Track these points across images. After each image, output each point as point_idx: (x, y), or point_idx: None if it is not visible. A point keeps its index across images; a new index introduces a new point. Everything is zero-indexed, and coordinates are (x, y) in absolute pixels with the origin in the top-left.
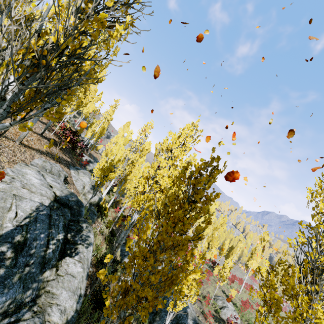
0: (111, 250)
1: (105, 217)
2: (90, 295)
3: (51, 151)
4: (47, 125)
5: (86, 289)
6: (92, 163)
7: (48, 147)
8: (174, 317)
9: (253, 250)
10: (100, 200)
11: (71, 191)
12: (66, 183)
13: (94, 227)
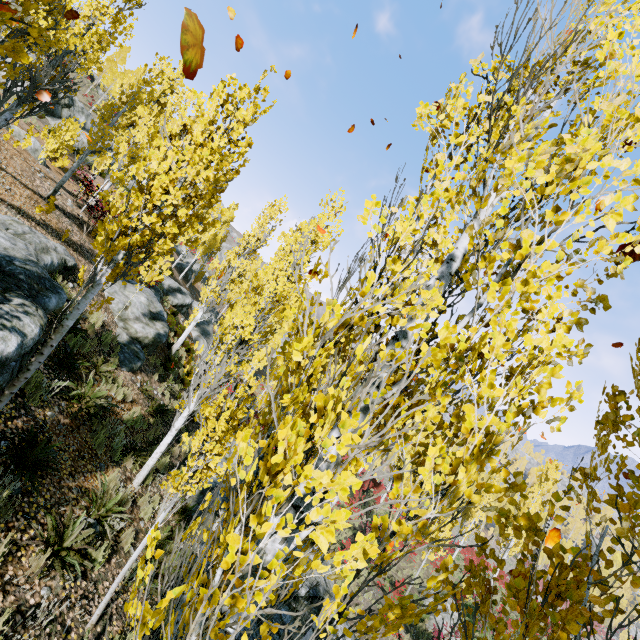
0: (158, 426)
1: (172, 378)
2: (7, 442)
3: (61, 227)
4: (60, 182)
5: (4, 431)
6: (184, 294)
7: (46, 211)
8: None
9: (522, 500)
10: (161, 339)
11: (35, 260)
12: (74, 283)
13: (110, 363)
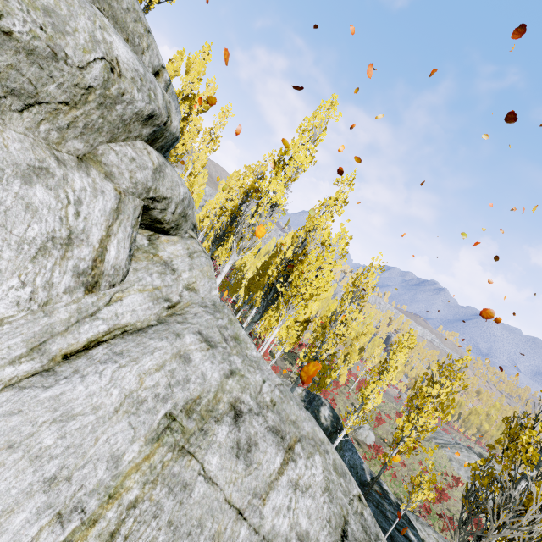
0: None
1: None
2: None
3: None
4: None
5: None
6: None
7: None
8: (356, 478)
9: None
10: None
11: None
12: None
13: None
